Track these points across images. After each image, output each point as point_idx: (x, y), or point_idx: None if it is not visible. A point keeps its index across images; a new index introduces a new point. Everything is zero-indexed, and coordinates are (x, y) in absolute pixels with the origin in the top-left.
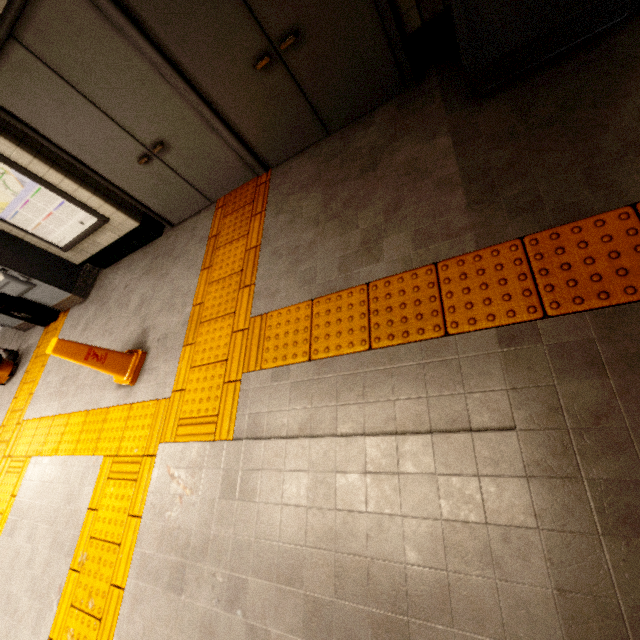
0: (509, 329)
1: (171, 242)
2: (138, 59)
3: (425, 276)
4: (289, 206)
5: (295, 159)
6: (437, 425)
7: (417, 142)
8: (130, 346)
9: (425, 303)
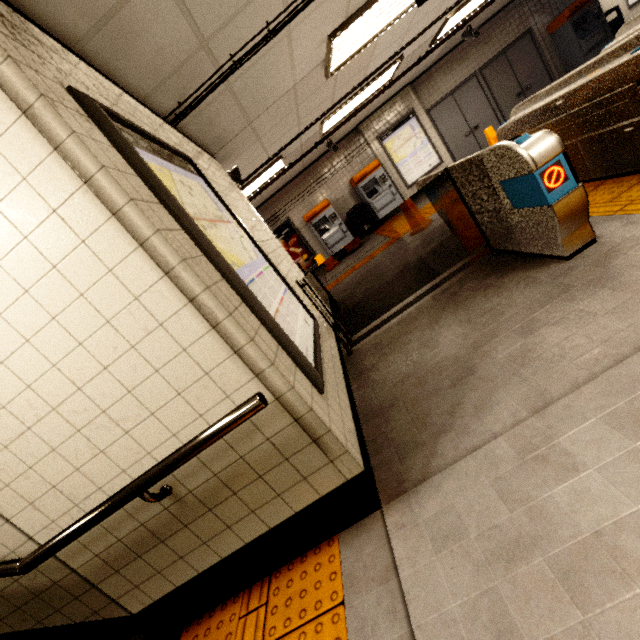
0: None
1: None
2: (483, 98)
3: None
4: None
5: None
6: None
7: None
8: None
9: None
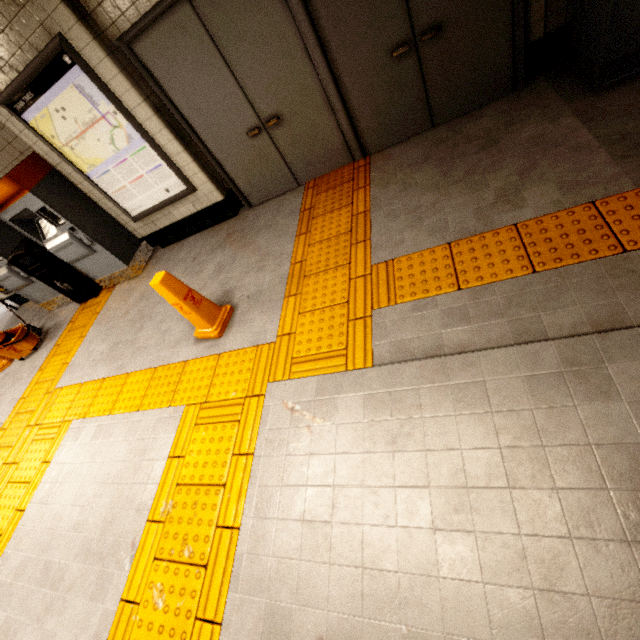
0: None
1: (251, 219)
2: (291, 33)
3: (583, 212)
4: (399, 179)
5: (397, 147)
6: None
7: (539, 124)
8: None
9: (591, 231)
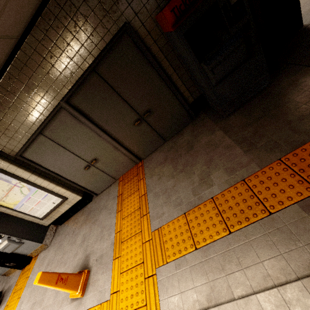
0: (304, 202)
1: (97, 203)
2: (89, 131)
3: (241, 187)
4: (156, 172)
5: (153, 153)
6: (300, 272)
7: (207, 135)
8: (78, 268)
9: (249, 200)
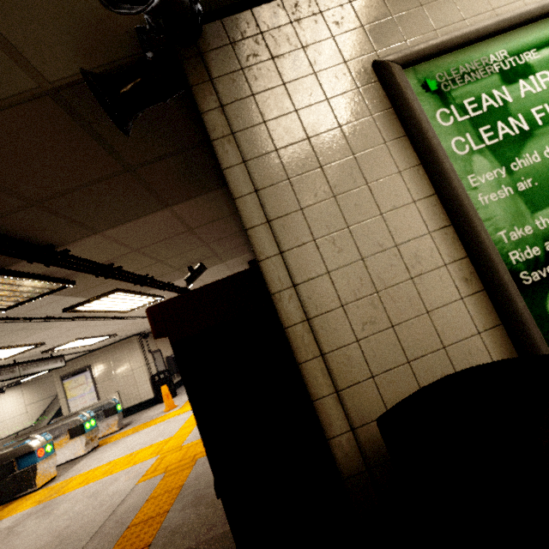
0: None
1: None
2: None
3: (146, 542)
4: None
5: None
6: None
7: None
8: None
9: (129, 548)
